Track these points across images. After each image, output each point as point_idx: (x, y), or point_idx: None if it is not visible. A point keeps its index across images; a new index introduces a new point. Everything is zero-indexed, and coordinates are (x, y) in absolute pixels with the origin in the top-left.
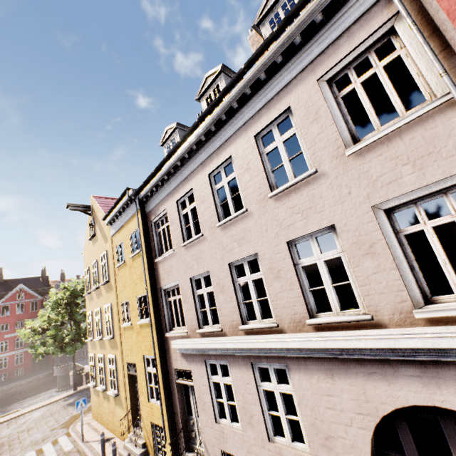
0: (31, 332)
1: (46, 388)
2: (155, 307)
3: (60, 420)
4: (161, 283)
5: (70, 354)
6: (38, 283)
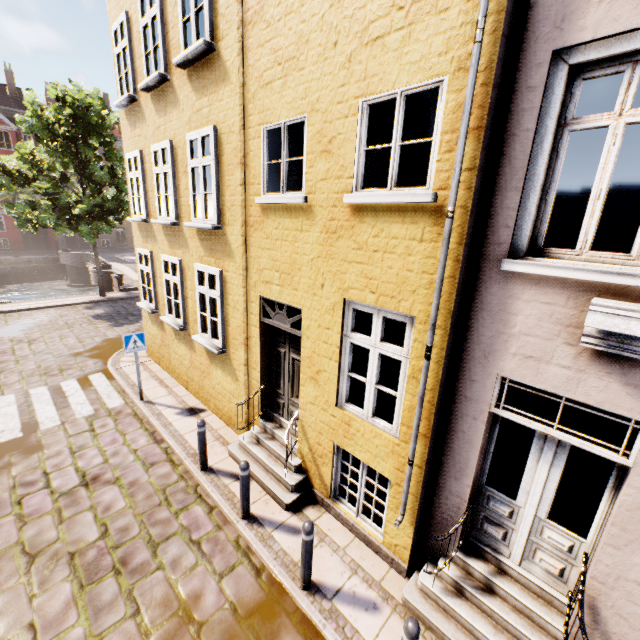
0: (1, 175)
1: (52, 277)
2: (487, 146)
3: (85, 340)
4: (579, 26)
5: (89, 239)
6: (3, 97)
